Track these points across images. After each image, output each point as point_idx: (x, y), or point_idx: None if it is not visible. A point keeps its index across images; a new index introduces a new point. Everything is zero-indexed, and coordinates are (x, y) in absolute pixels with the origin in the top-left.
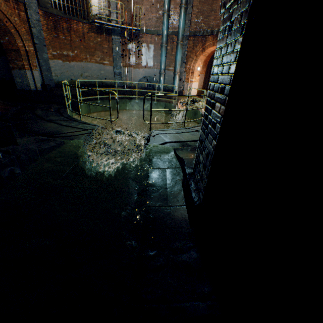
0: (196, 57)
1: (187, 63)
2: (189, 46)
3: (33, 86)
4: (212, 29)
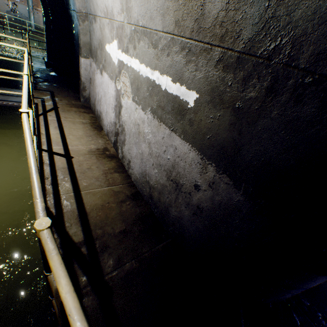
0: None
1: None
2: None
3: None
4: None
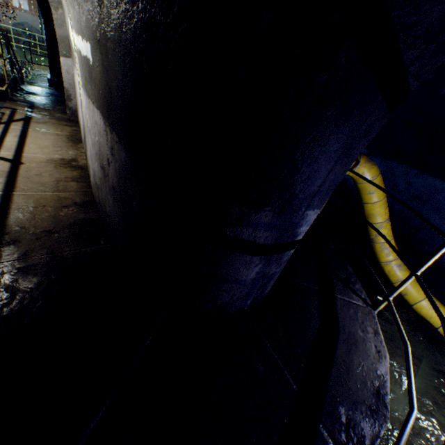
0: None
1: None
2: None
3: None
4: None
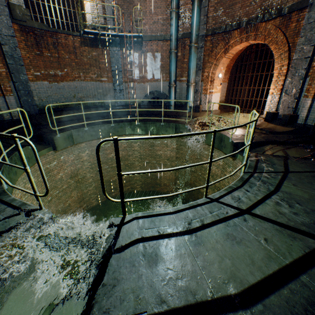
0: (216, 61)
1: (205, 70)
2: (205, 48)
3: (7, 115)
4: (238, 21)
